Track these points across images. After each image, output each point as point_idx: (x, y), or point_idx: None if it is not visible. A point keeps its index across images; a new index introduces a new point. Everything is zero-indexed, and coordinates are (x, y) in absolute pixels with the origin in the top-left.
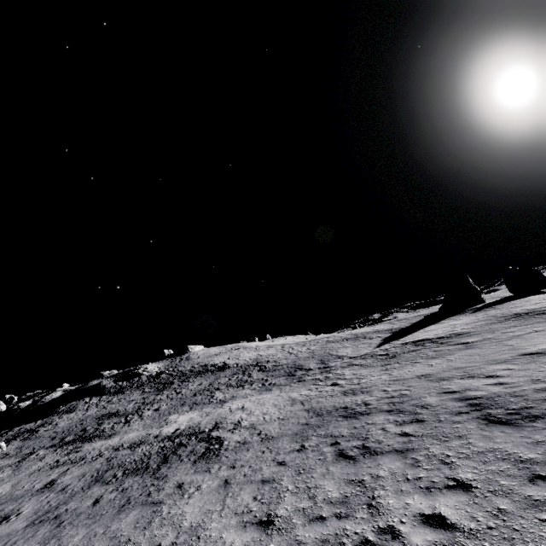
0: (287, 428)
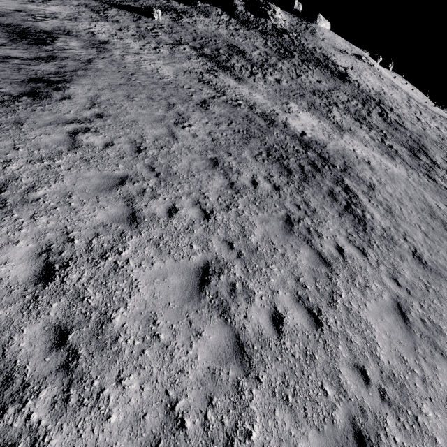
0: (440, 263)
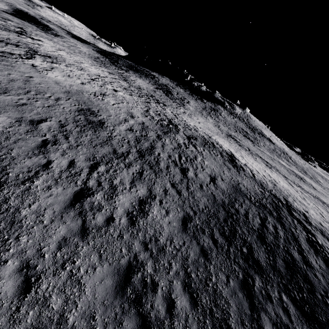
0: None
